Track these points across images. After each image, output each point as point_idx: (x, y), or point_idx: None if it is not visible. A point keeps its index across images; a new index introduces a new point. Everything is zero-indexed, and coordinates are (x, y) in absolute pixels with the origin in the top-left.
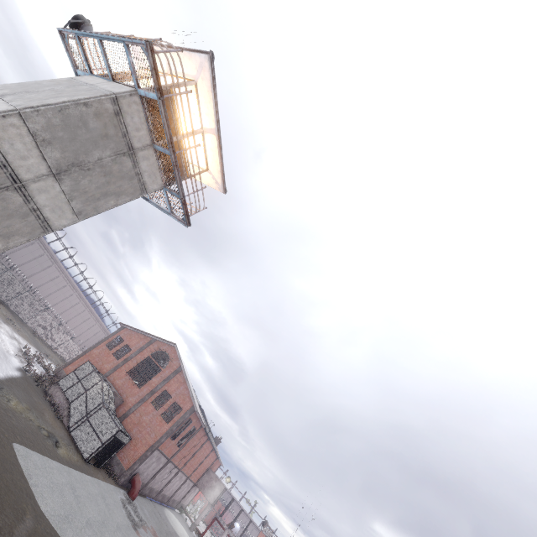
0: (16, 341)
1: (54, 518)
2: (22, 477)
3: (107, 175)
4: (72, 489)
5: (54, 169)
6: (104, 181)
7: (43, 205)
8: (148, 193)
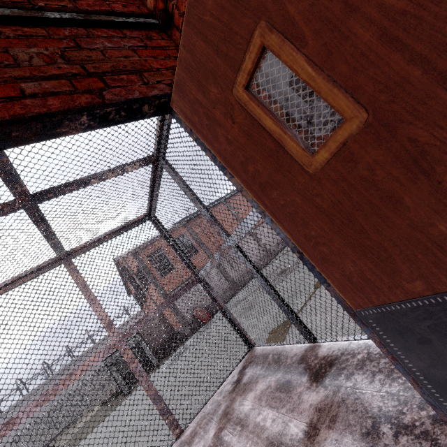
0: None
1: None
2: None
3: None
4: None
5: None
6: None
7: None
8: None
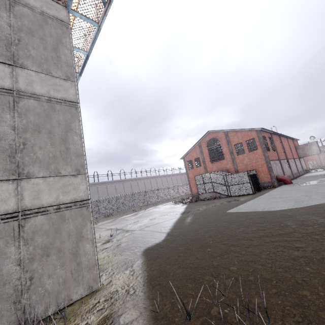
0: (168, 204)
1: (296, 206)
2: (254, 212)
3: (33, 34)
4: (273, 199)
5: (7, 61)
6: (39, 41)
7: (46, 93)
8: (69, 24)
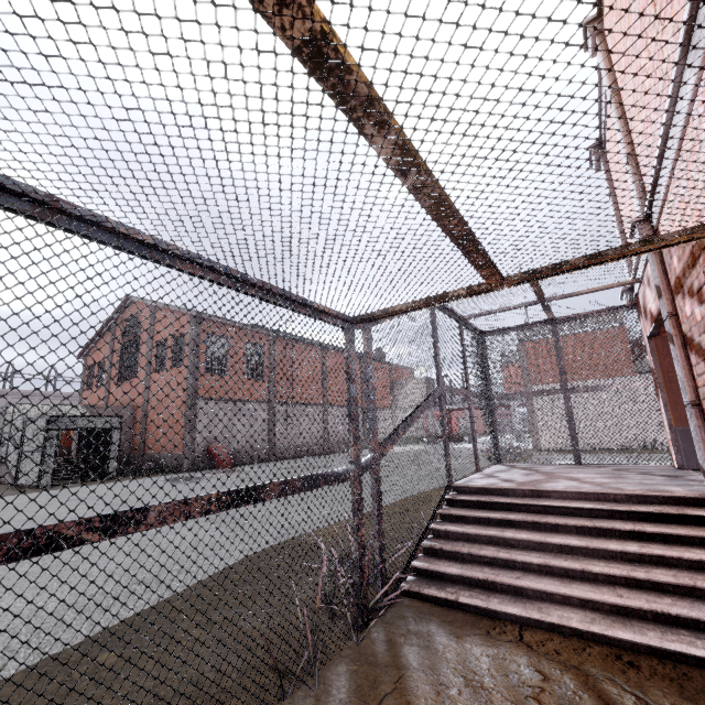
0: None
1: None
2: None
3: None
4: None
5: None
6: None
7: None
8: None
